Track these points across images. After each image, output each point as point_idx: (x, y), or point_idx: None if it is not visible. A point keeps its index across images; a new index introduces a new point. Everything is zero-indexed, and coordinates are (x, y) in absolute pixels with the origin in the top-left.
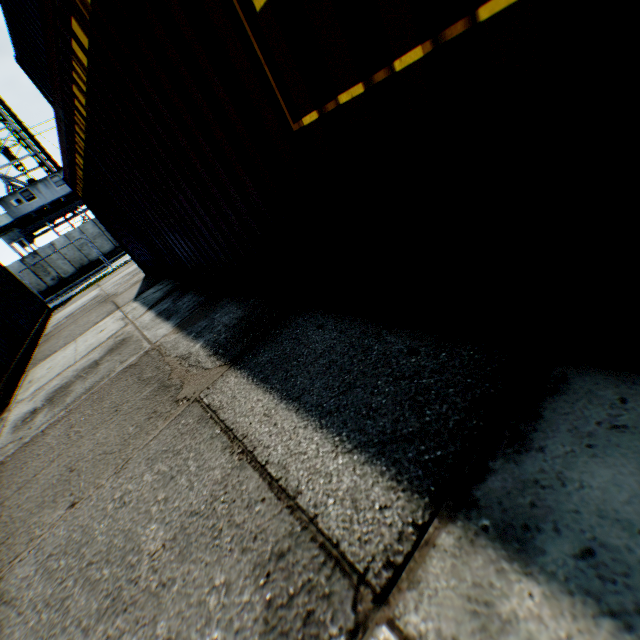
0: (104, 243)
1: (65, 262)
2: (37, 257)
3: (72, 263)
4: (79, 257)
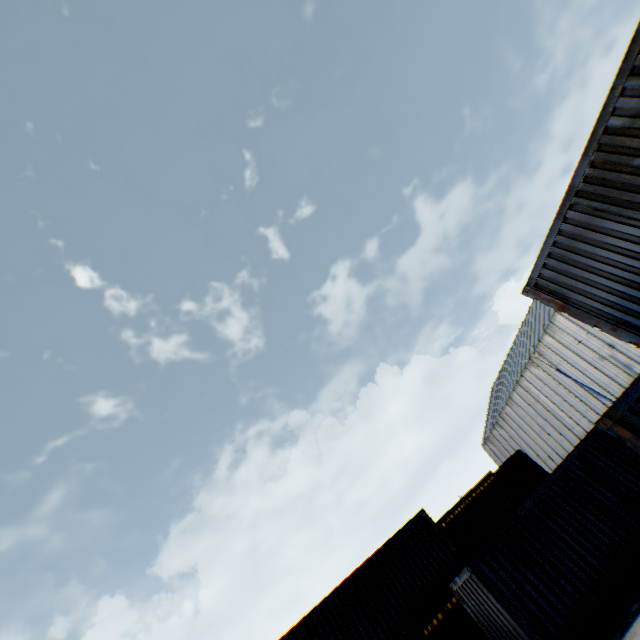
0: None
1: None
2: None
3: None
4: None
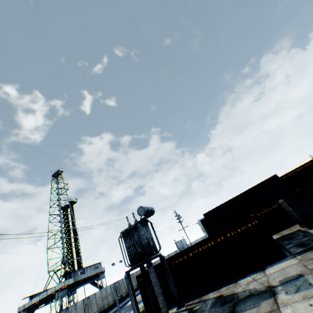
0: (110, 298)
1: (95, 305)
2: (88, 299)
3: (97, 307)
4: (101, 304)
